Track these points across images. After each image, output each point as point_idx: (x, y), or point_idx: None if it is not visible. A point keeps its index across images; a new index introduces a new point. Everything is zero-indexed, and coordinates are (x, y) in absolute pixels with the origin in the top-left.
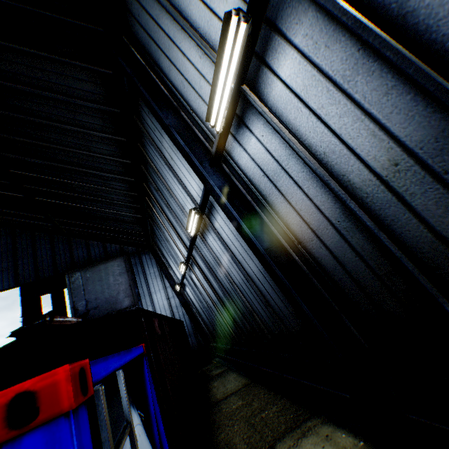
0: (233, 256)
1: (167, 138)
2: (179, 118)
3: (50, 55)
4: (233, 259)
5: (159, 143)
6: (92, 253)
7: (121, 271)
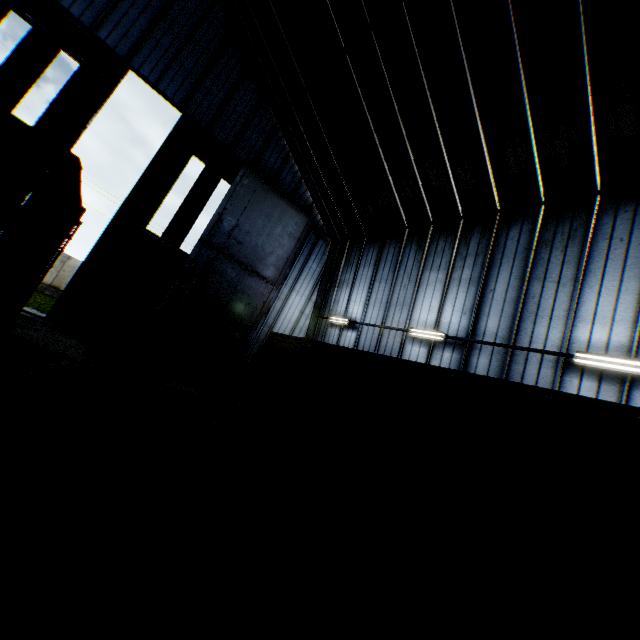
0: None
1: None
2: None
3: None
4: None
5: None
6: (283, 175)
7: (294, 232)
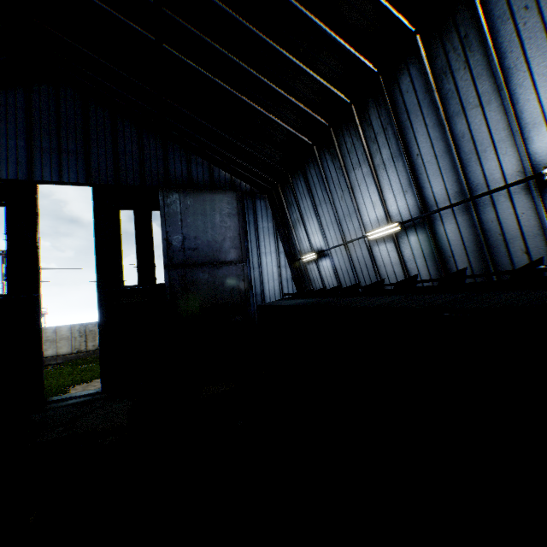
0: None
1: None
2: None
3: None
4: None
5: None
6: (194, 173)
7: (231, 211)
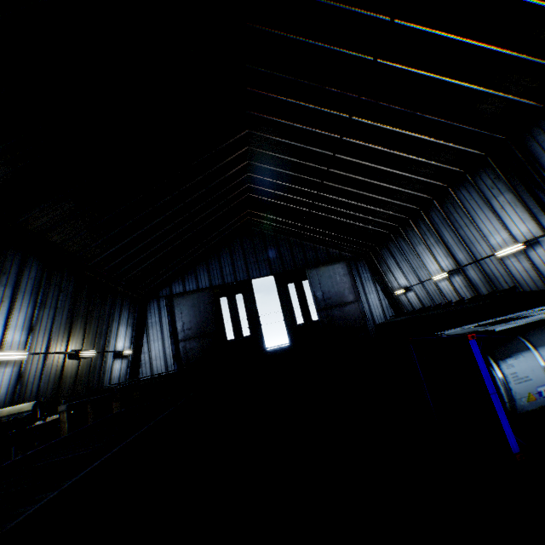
0: (538, 273)
1: (508, 197)
2: (544, 196)
3: (442, 142)
4: (538, 274)
5: (490, 196)
6: (319, 255)
7: (344, 272)
